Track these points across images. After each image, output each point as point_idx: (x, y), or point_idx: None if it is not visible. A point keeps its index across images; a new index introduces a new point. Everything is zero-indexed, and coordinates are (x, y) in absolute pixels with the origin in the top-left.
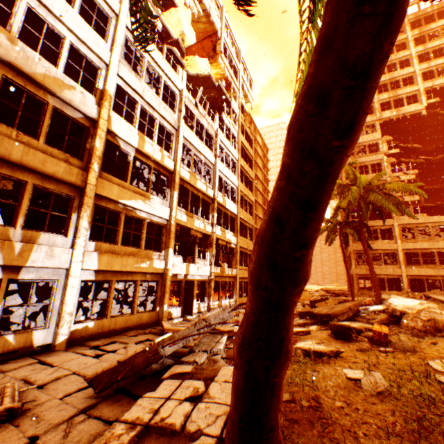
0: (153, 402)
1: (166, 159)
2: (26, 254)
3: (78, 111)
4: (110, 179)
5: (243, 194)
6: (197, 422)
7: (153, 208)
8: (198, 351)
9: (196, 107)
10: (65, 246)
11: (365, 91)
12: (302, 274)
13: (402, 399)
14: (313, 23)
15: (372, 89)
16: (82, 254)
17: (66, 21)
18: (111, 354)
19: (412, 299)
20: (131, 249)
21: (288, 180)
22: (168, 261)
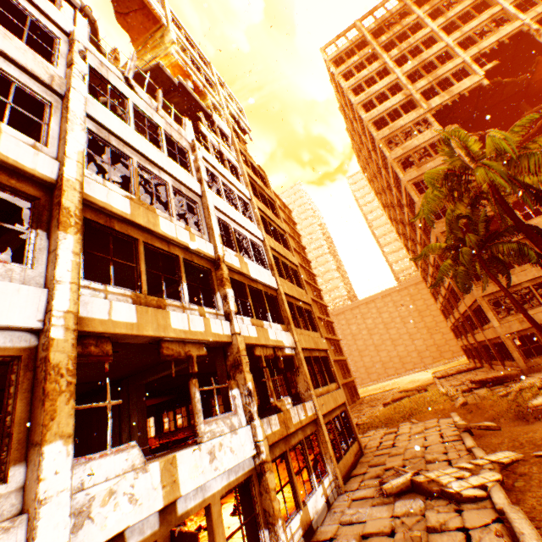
0: None
1: (14, 146)
2: None
3: None
4: None
5: (276, 254)
6: None
7: None
8: None
9: (131, 89)
10: None
11: None
12: None
13: None
14: None
15: None
16: None
17: None
18: None
19: None
20: None
21: None
22: (34, 514)
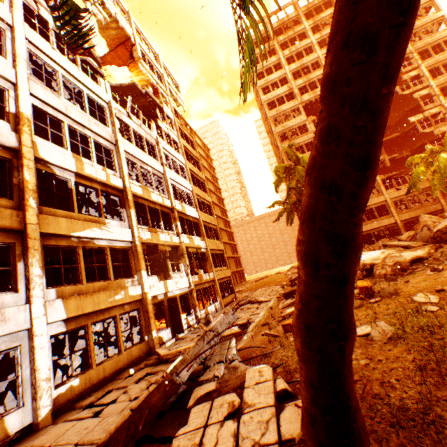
0: (191, 436)
1: (113, 178)
2: None
3: None
4: (54, 212)
5: (199, 197)
6: (250, 437)
7: (112, 233)
8: (213, 365)
9: (129, 117)
10: (18, 304)
11: (410, 28)
12: (359, 240)
13: (408, 337)
14: (245, 10)
15: (412, 26)
16: (43, 306)
17: None
18: (112, 406)
19: (374, 251)
20: (100, 284)
21: (338, 141)
22: (143, 284)
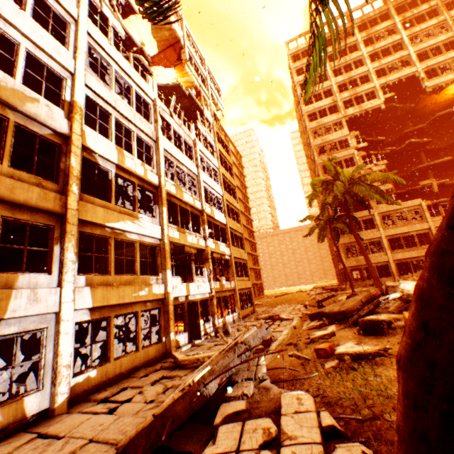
0: None
1: (150, 174)
2: (3, 304)
3: (46, 126)
4: (92, 201)
5: (228, 203)
6: None
7: (144, 228)
8: (240, 380)
9: (171, 117)
10: (50, 286)
11: None
12: None
13: None
14: (324, 2)
15: None
16: (73, 291)
17: (19, 25)
18: (127, 405)
19: None
20: (126, 277)
21: None
22: (167, 284)
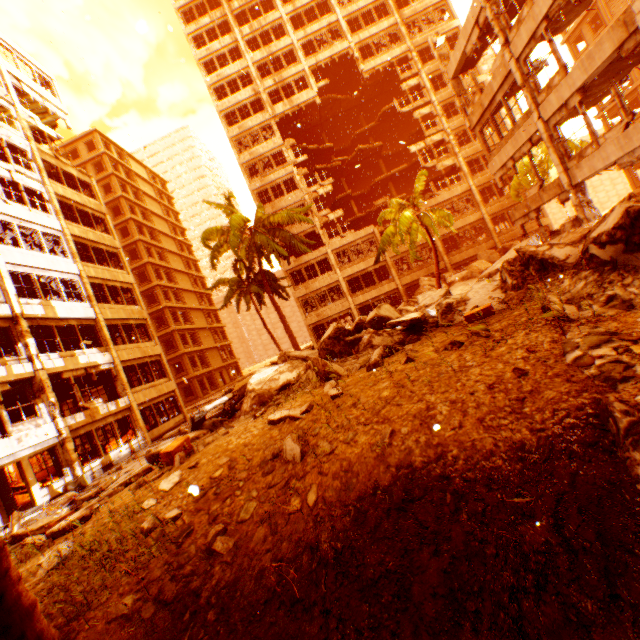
0: None
1: None
2: None
3: None
4: None
5: (101, 280)
6: None
7: None
8: None
9: None
10: None
11: None
12: None
13: (70, 565)
14: None
15: None
16: None
17: None
18: None
19: (274, 366)
20: None
21: None
22: None
